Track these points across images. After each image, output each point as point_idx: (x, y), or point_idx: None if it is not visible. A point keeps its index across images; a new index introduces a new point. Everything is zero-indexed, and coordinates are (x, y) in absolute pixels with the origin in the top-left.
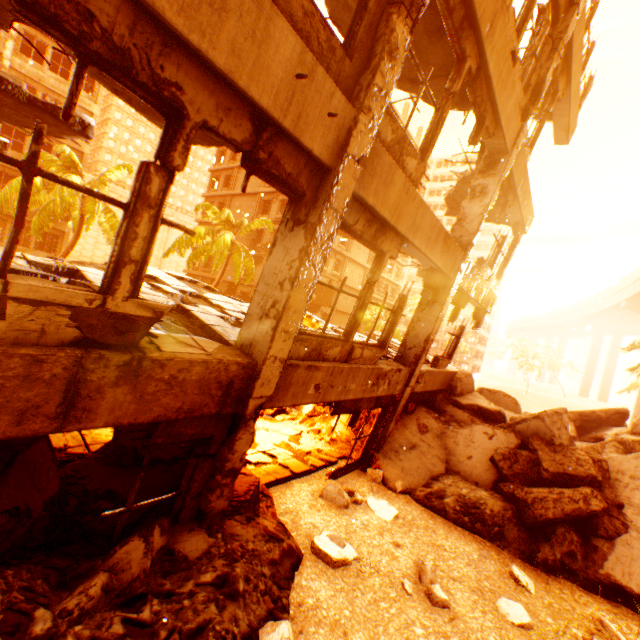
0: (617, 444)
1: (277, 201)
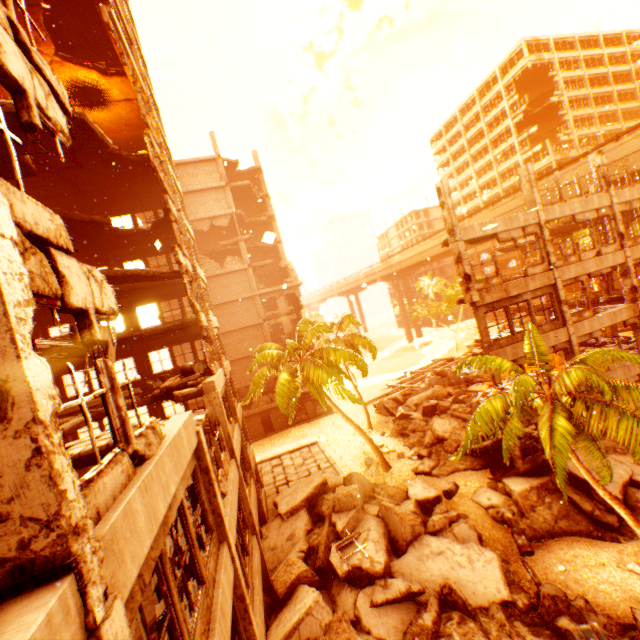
0: None
1: (281, 296)
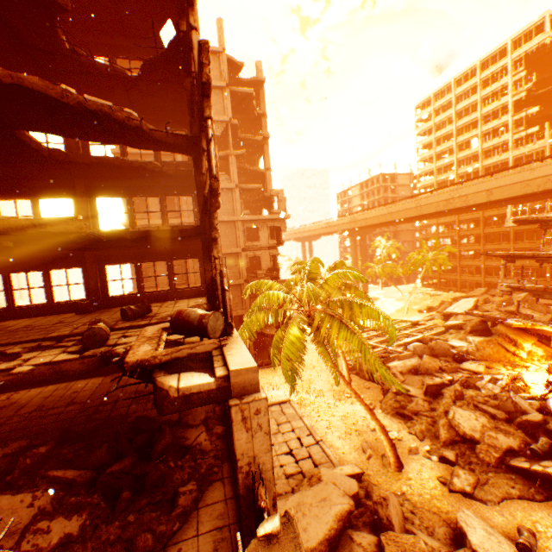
0: (504, 312)
1: (265, 227)
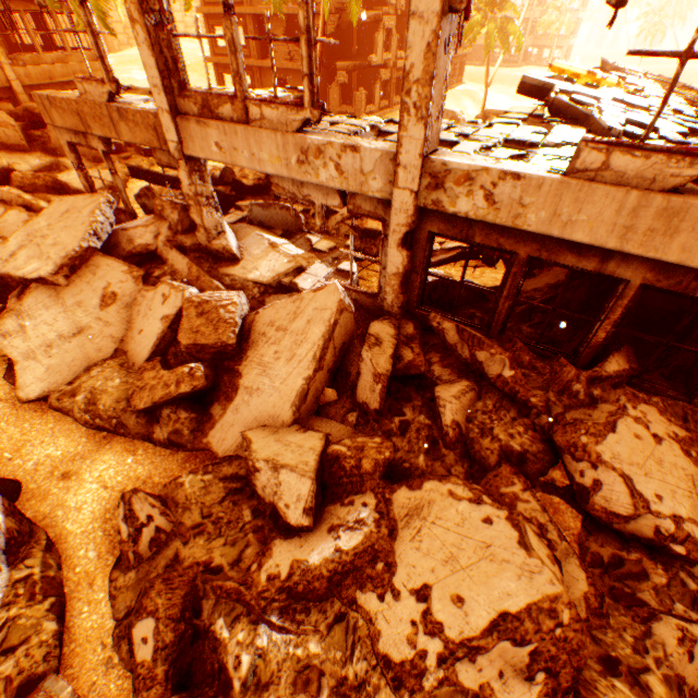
0: None
1: None
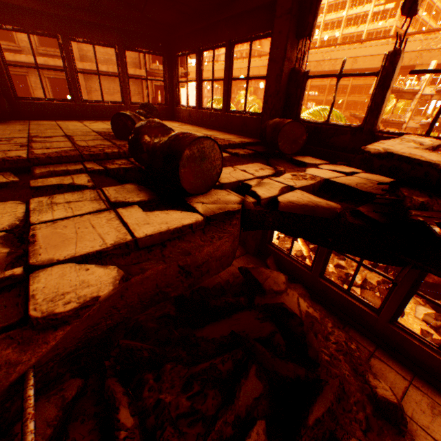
0: None
1: None
